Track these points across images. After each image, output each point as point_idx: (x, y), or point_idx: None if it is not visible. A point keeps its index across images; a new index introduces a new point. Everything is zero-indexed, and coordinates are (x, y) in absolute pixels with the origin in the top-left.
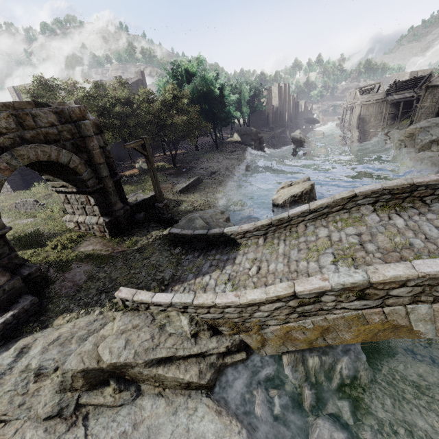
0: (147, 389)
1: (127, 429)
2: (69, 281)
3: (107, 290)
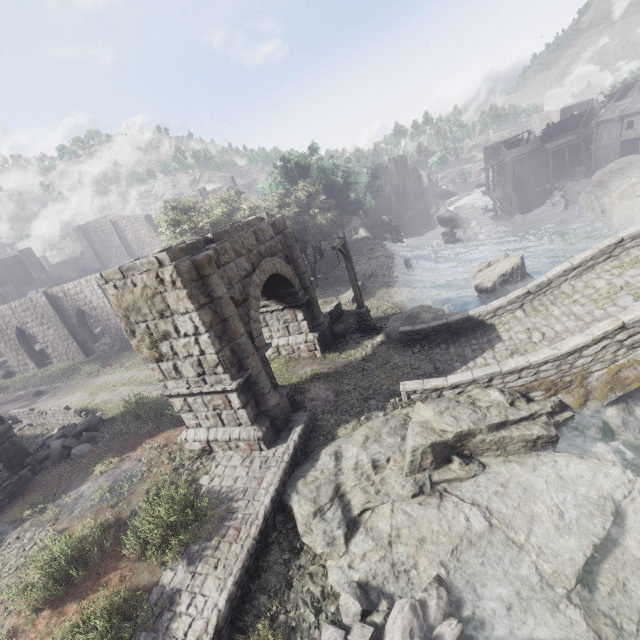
0: (489, 460)
1: (498, 489)
2: (318, 399)
3: (372, 396)
